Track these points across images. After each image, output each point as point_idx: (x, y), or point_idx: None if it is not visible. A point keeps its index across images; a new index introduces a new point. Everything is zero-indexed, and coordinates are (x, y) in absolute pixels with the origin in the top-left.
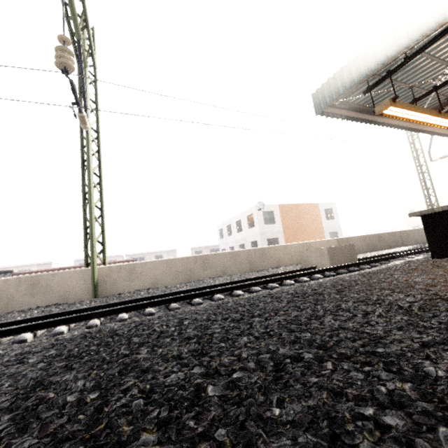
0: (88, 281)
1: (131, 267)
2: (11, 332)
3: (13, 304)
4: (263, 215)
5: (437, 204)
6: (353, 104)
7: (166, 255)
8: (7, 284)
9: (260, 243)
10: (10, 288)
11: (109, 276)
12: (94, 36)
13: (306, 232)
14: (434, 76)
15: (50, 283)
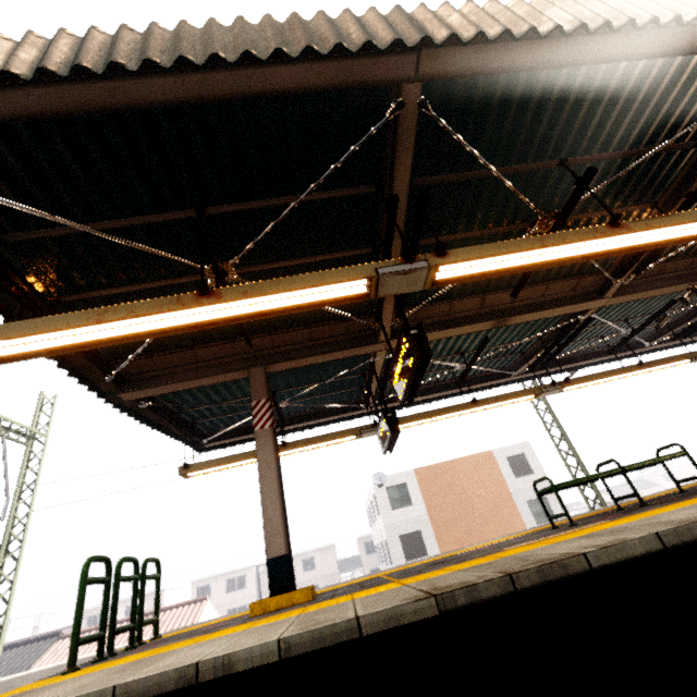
0: None
1: (11, 684)
2: None
3: None
4: (389, 493)
5: (582, 469)
6: (250, 424)
7: (319, 556)
8: None
9: (388, 545)
10: None
11: None
12: (53, 403)
13: (477, 510)
14: (291, 392)
15: None
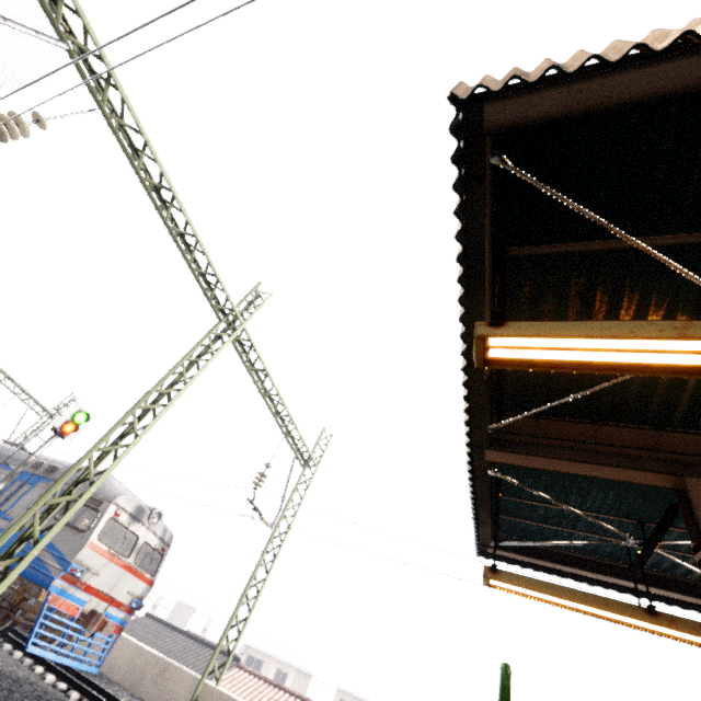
0: (191, 696)
1: None
2: (90, 696)
3: (141, 685)
4: None
5: None
6: (553, 548)
7: None
8: (152, 660)
9: None
10: (151, 665)
11: (208, 700)
12: (328, 440)
13: None
14: None
15: (171, 677)
